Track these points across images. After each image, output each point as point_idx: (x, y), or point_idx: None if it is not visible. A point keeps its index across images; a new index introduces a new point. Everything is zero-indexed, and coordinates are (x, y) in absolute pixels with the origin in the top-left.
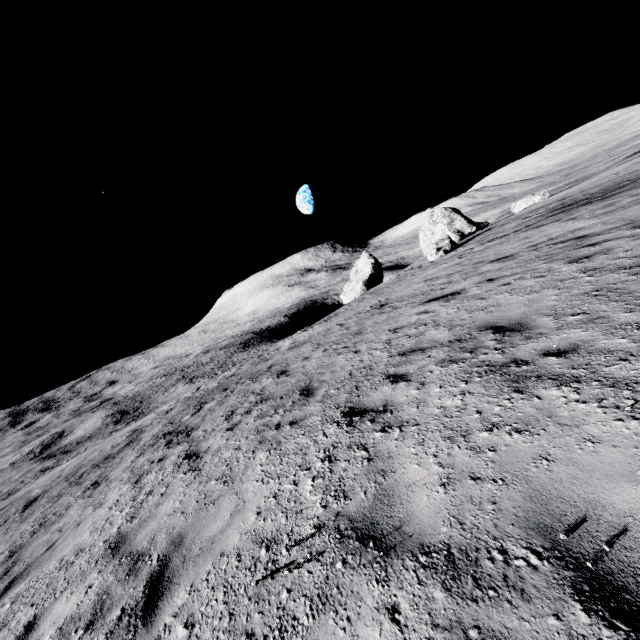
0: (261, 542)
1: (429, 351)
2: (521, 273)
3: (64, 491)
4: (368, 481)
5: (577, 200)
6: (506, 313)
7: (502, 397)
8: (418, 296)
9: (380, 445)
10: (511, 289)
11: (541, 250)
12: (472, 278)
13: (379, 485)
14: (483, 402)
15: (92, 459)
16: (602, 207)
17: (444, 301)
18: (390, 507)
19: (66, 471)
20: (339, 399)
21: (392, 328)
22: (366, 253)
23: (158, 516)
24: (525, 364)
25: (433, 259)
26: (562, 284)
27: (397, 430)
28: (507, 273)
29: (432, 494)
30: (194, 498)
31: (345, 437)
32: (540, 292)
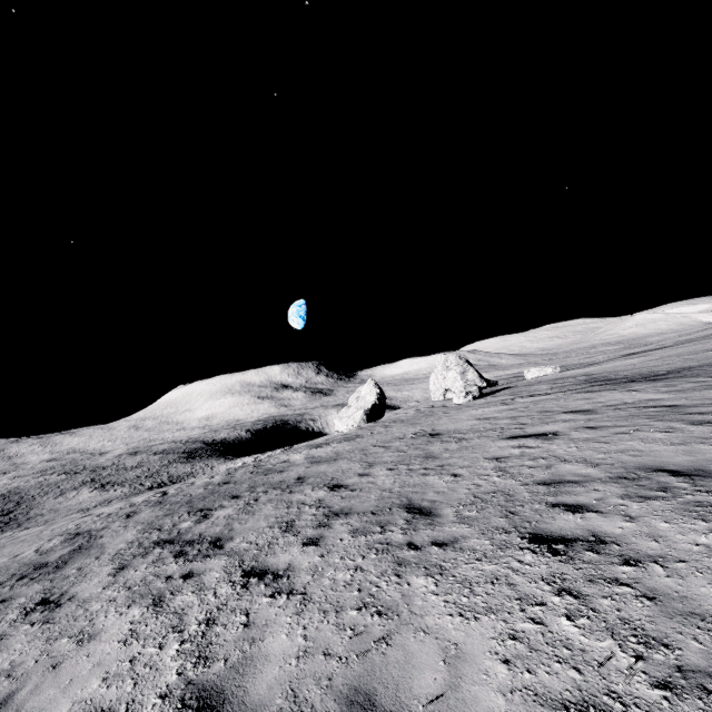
0: (563, 706)
1: (588, 484)
2: (632, 426)
3: None
4: (683, 626)
5: (613, 377)
6: (665, 459)
7: None
8: (487, 431)
9: (647, 581)
10: (639, 438)
11: (629, 410)
12: (557, 423)
13: (711, 632)
14: None
15: (2, 566)
16: (663, 386)
17: (542, 439)
18: None
19: None
20: (496, 522)
21: (489, 457)
22: (373, 381)
23: (272, 657)
24: None
25: (460, 402)
26: (710, 441)
27: (655, 565)
28: (609, 424)
29: None
30: (333, 633)
31: (567, 567)
32: (688, 445)
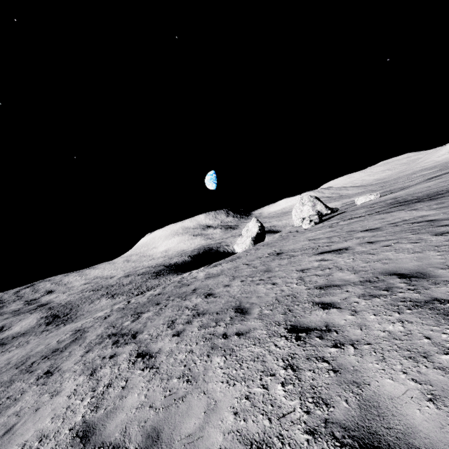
0: (250, 443)
1: (345, 287)
2: (396, 239)
3: (16, 377)
4: (344, 391)
5: (408, 199)
6: (402, 265)
7: (443, 327)
8: (309, 249)
9: (340, 359)
10: (394, 249)
11: (402, 226)
12: (352, 240)
13: (358, 395)
14: (426, 329)
15: (40, 351)
16: (435, 204)
17: (336, 254)
18: (383, 418)
19: (14, 359)
20: (277, 318)
21: (299, 269)
22: (255, 218)
23: (125, 408)
24: (448, 302)
25: (307, 227)
26: (439, 248)
27: (351, 347)
28: (382, 239)
29: (423, 408)
30: (159, 393)
31: (299, 349)
32: (423, 252)
